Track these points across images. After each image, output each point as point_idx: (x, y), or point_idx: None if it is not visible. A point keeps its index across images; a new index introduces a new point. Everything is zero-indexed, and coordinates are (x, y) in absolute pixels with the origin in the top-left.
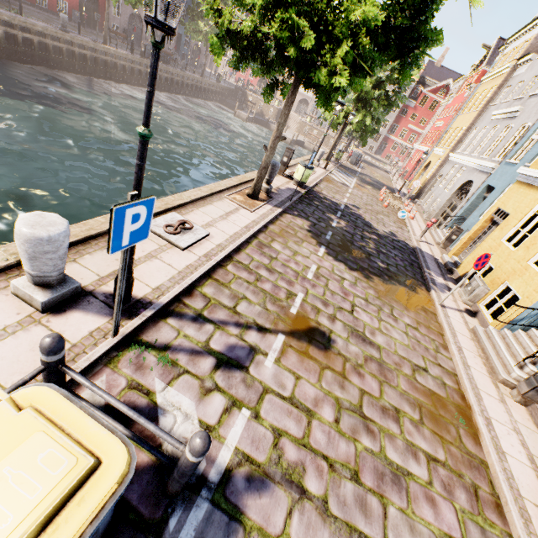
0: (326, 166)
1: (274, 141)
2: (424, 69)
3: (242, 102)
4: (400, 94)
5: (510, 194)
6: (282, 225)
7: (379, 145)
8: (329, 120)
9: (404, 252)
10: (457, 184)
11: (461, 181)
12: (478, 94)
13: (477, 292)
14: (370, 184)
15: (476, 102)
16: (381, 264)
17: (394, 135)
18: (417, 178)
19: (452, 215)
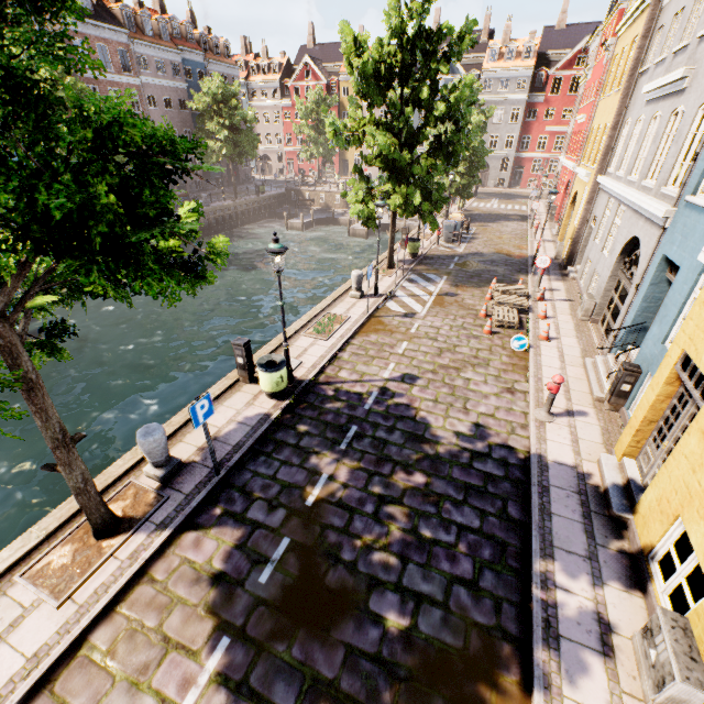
0: (376, 291)
1: (55, 455)
2: (540, 43)
3: (297, 204)
4: (461, 130)
5: (703, 318)
6: (141, 602)
7: (511, 174)
8: (360, 219)
9: (493, 497)
10: (617, 243)
11: (622, 237)
12: (617, 57)
13: (673, 693)
14: (473, 277)
15: (617, 73)
16: (394, 618)
17: (529, 151)
18: (566, 223)
19: (619, 319)
